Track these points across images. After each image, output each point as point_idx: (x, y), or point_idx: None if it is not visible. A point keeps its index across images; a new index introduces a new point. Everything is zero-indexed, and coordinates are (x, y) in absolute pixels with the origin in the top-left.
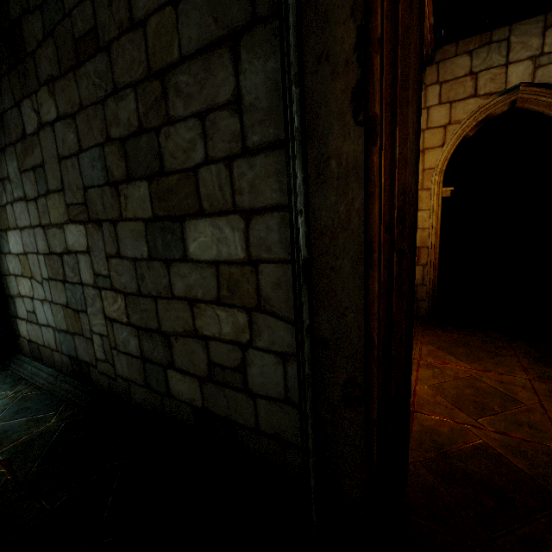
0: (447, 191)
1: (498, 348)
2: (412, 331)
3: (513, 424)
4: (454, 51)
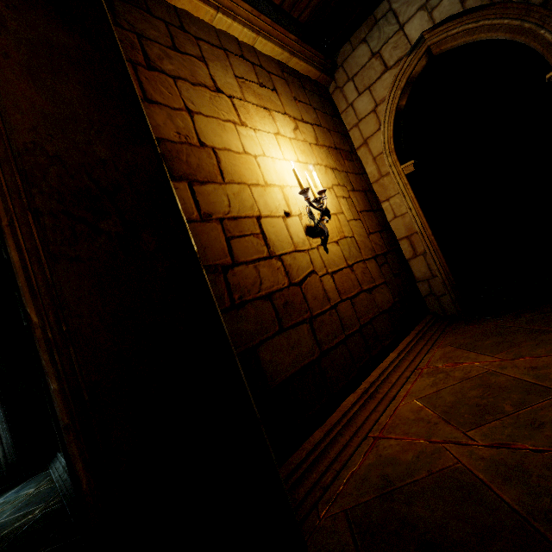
0: (408, 167)
1: (549, 322)
2: (215, 310)
3: (526, 428)
4: (350, 48)
